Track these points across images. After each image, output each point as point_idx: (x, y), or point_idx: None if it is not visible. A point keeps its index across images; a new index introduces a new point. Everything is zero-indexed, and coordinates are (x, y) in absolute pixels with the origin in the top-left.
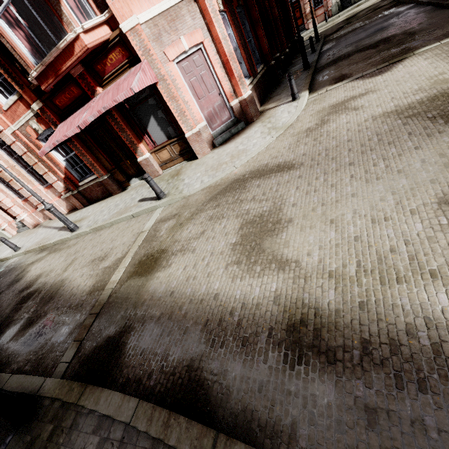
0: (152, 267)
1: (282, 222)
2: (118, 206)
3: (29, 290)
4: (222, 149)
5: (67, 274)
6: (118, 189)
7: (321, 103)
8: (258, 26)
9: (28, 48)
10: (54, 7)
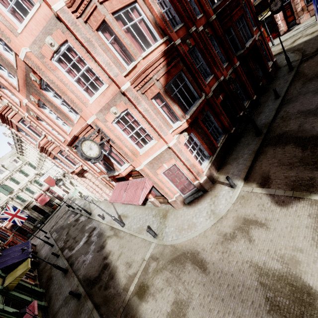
0: (142, 296)
1: (185, 317)
2: (140, 221)
3: (106, 261)
4: (187, 212)
5: (118, 264)
6: (142, 204)
7: (242, 207)
8: (220, 115)
9: (104, 166)
10: (111, 165)
